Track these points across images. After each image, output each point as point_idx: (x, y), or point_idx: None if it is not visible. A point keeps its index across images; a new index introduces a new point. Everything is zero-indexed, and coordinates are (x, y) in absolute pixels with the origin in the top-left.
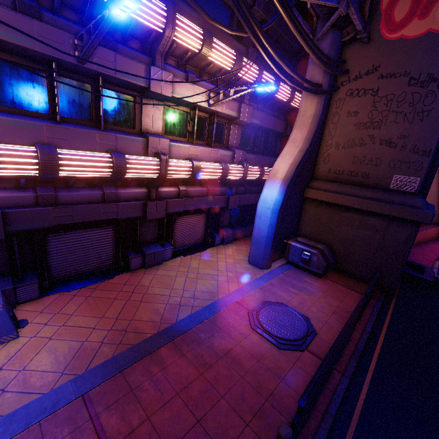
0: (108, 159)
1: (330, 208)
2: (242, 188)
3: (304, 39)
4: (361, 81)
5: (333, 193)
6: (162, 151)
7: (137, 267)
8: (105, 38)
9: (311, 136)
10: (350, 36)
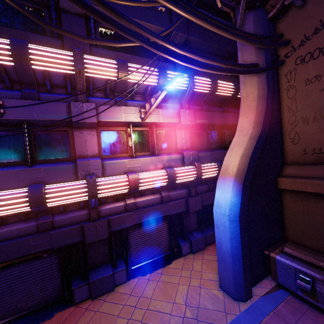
0: (23, 194)
1: (323, 200)
2: (204, 187)
3: (204, 19)
4: (310, 43)
5: (320, 179)
6: (95, 171)
7: (83, 298)
8: (26, 93)
9: (261, 119)
10: (277, 7)
